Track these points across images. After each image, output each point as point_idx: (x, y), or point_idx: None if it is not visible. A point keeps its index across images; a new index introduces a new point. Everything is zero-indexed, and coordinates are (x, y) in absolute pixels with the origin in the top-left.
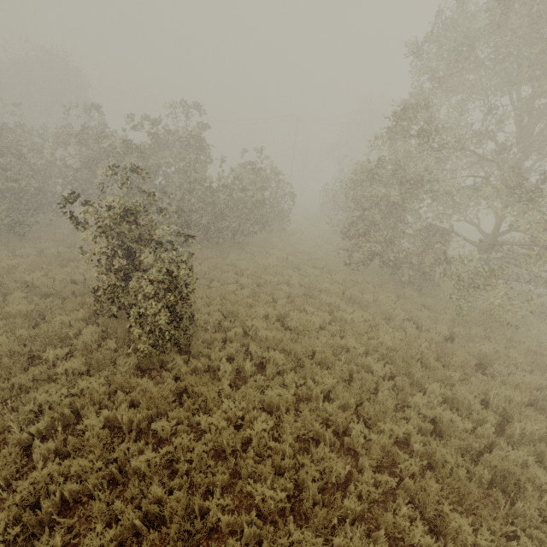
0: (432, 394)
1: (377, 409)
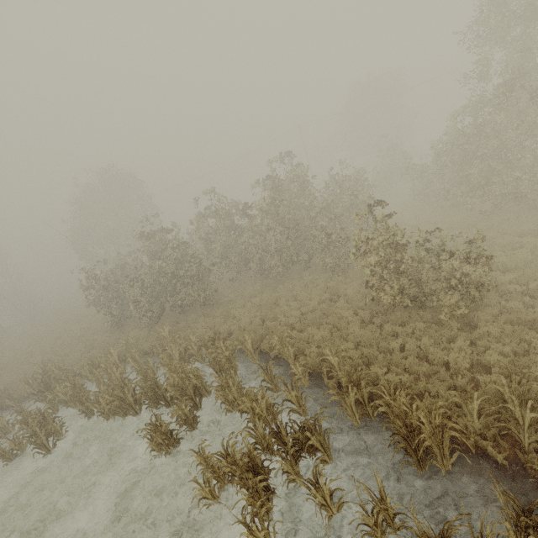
0: None
1: None
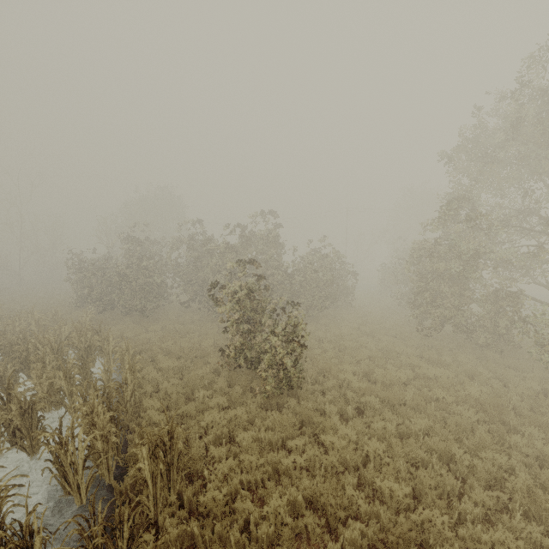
0: (530, 437)
1: (476, 442)
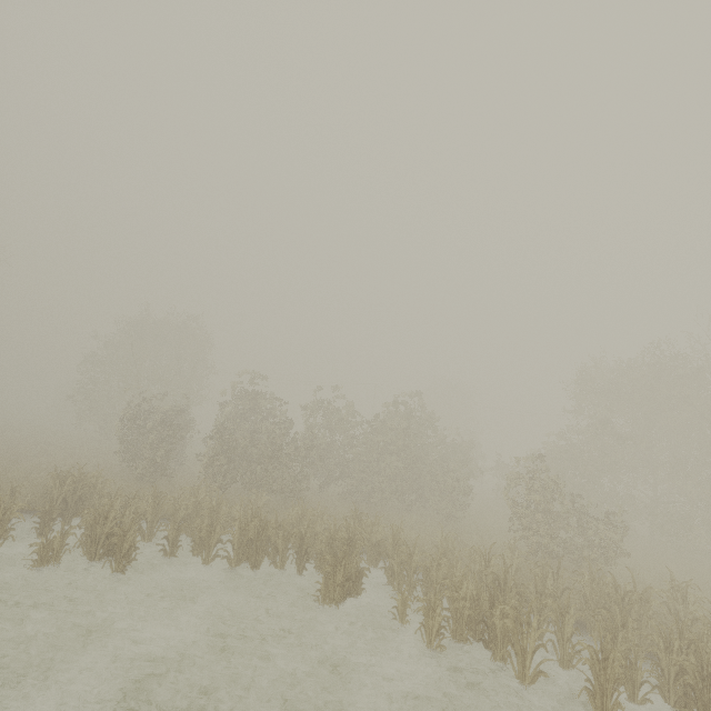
0: None
1: None
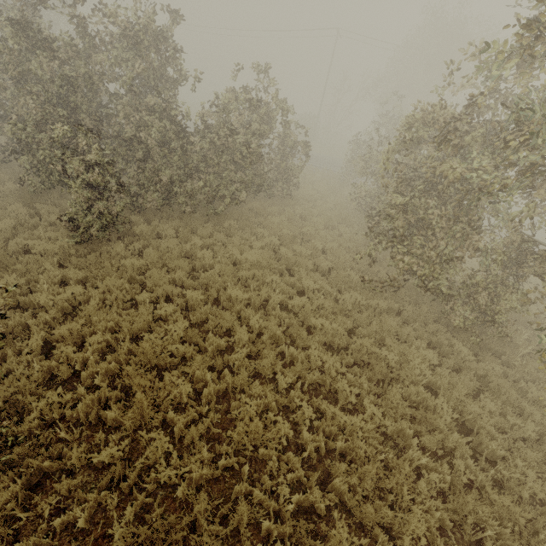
0: None
1: None
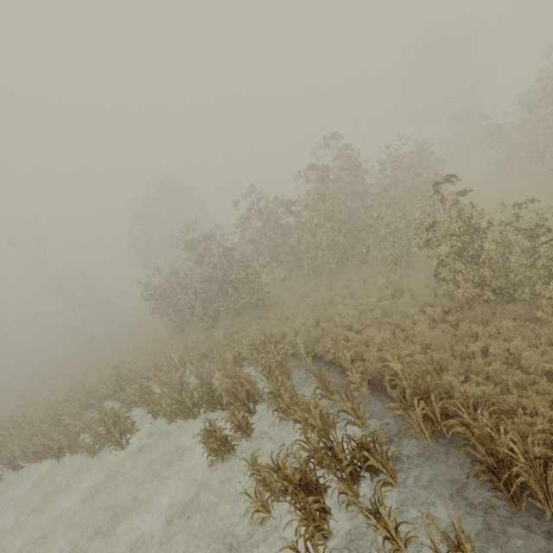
0: None
1: None
